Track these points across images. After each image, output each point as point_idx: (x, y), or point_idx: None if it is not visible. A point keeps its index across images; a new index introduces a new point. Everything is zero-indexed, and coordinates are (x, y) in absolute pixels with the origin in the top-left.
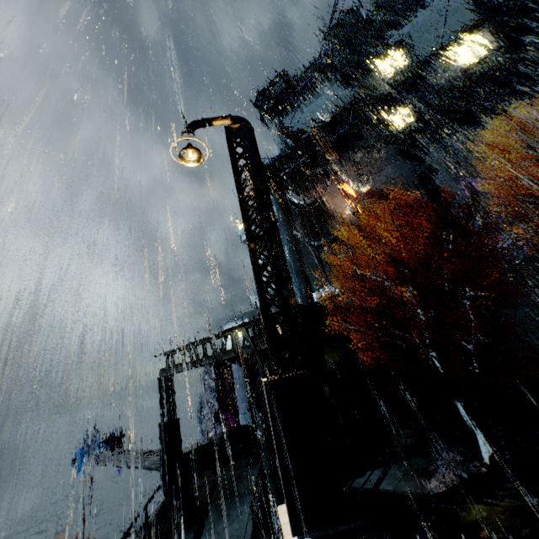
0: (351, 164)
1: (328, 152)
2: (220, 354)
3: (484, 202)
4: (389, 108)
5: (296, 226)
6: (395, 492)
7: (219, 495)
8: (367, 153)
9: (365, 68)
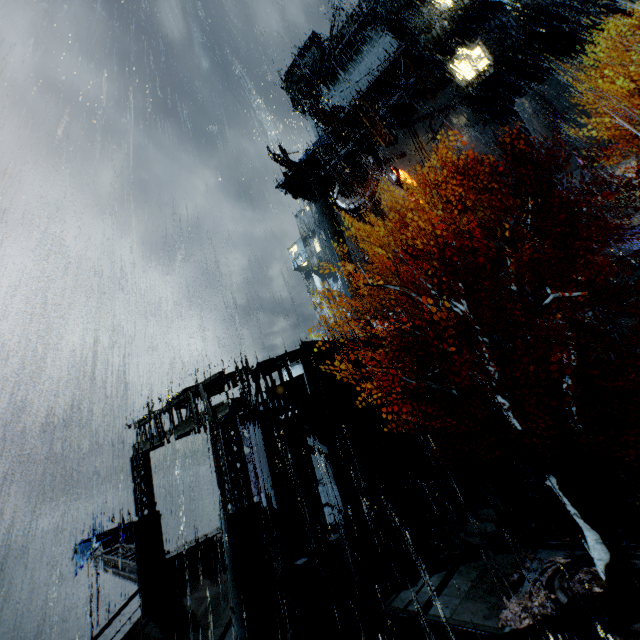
0: (409, 144)
1: (376, 133)
2: (182, 424)
3: (600, 166)
4: (453, 53)
5: (345, 239)
6: (449, 623)
7: (198, 624)
8: (429, 125)
9: (413, 1)
